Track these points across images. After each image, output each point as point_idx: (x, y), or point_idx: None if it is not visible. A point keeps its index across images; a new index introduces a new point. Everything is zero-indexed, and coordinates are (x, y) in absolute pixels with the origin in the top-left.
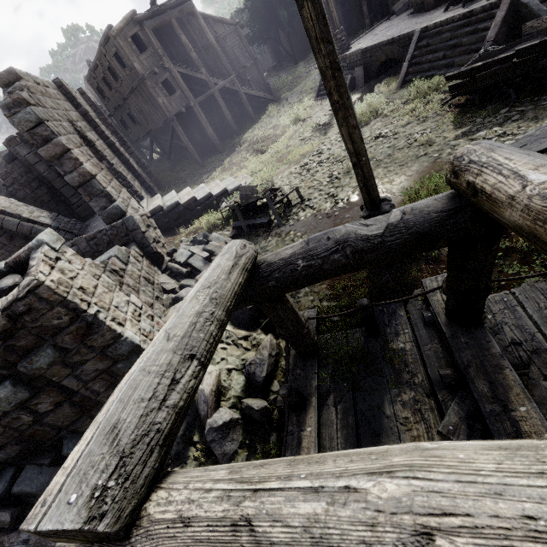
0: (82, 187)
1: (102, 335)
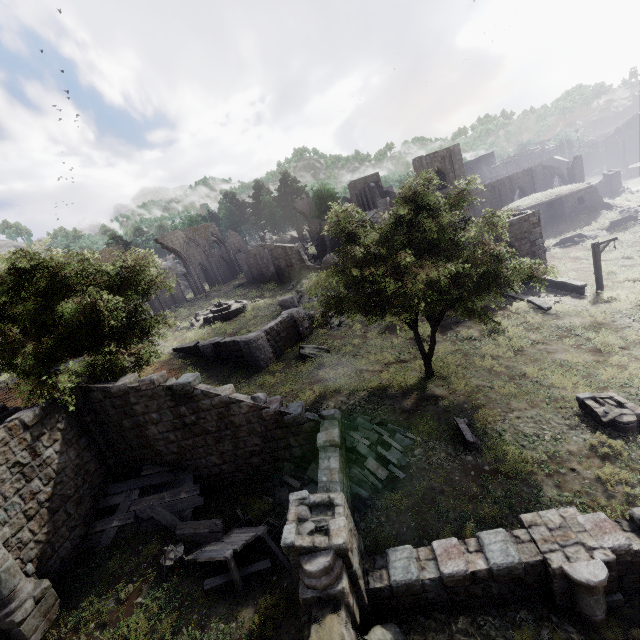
0: None
1: (619, 179)
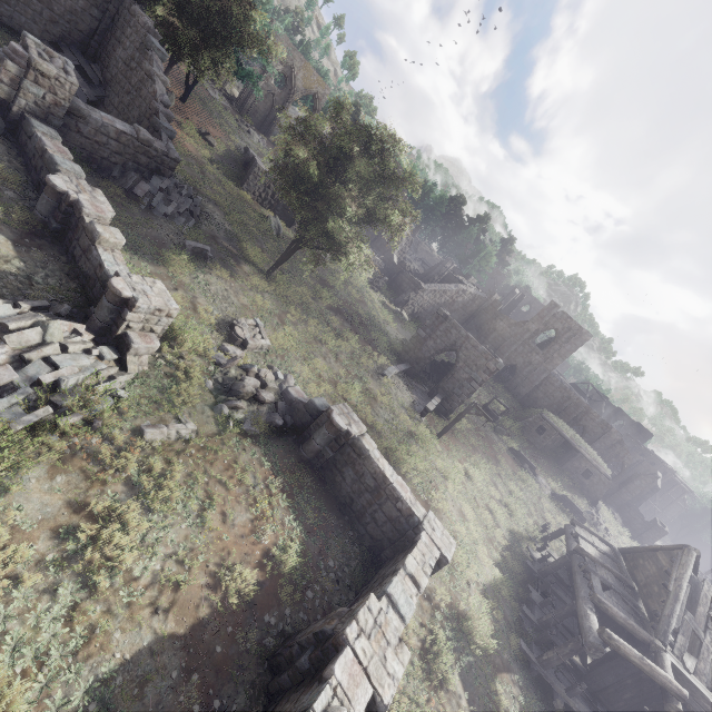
0: (641, 498)
1: (658, 538)
